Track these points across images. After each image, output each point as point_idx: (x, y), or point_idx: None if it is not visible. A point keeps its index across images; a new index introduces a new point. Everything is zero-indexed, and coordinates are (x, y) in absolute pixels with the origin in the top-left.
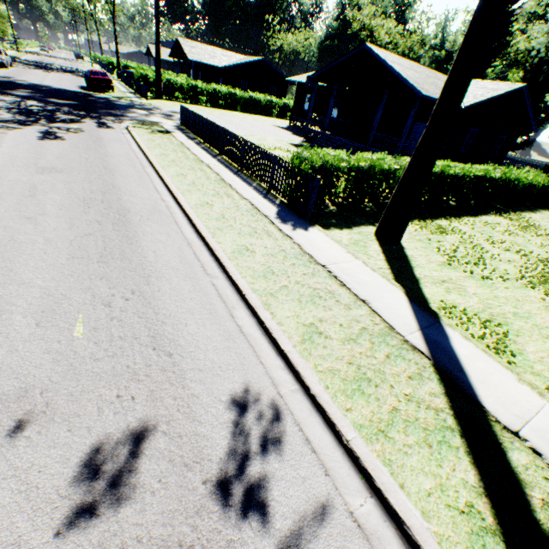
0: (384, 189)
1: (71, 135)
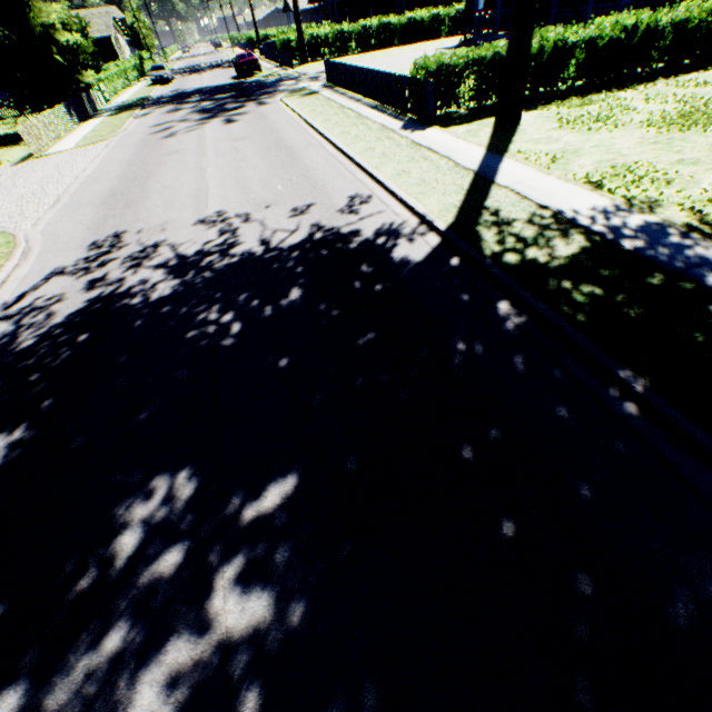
0: None
1: (243, 118)
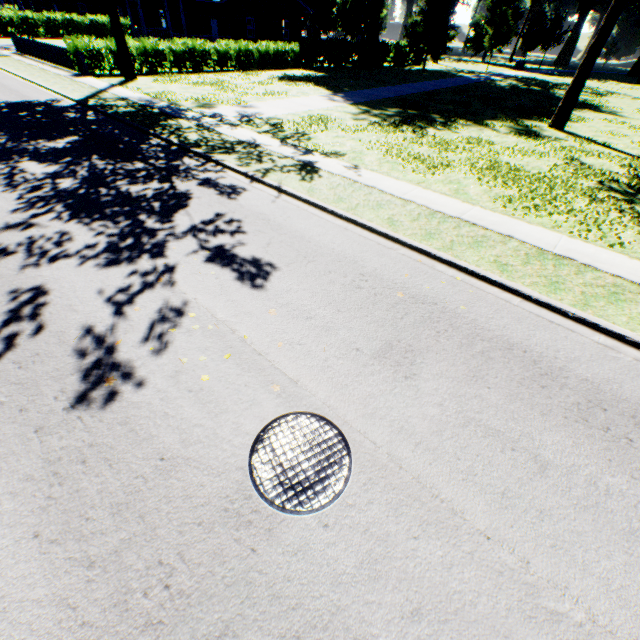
0: (138, 60)
1: None
